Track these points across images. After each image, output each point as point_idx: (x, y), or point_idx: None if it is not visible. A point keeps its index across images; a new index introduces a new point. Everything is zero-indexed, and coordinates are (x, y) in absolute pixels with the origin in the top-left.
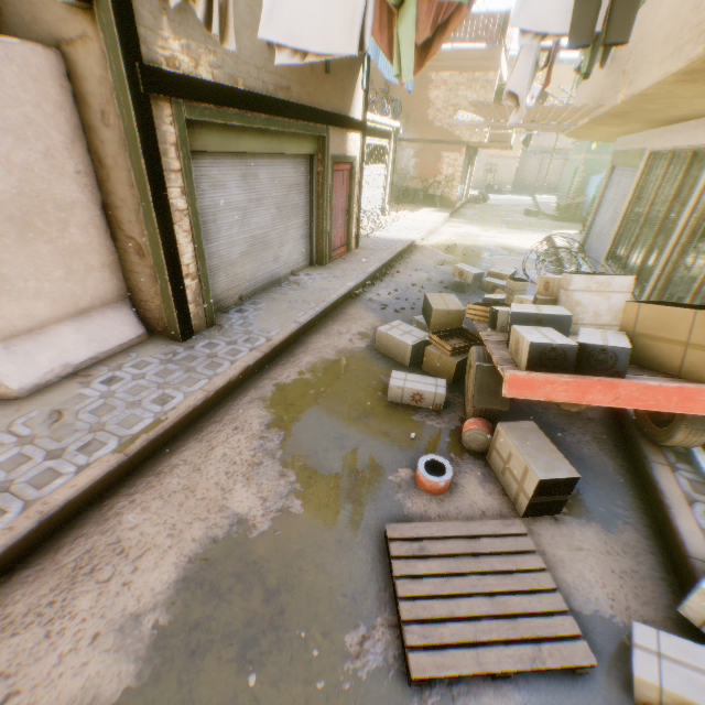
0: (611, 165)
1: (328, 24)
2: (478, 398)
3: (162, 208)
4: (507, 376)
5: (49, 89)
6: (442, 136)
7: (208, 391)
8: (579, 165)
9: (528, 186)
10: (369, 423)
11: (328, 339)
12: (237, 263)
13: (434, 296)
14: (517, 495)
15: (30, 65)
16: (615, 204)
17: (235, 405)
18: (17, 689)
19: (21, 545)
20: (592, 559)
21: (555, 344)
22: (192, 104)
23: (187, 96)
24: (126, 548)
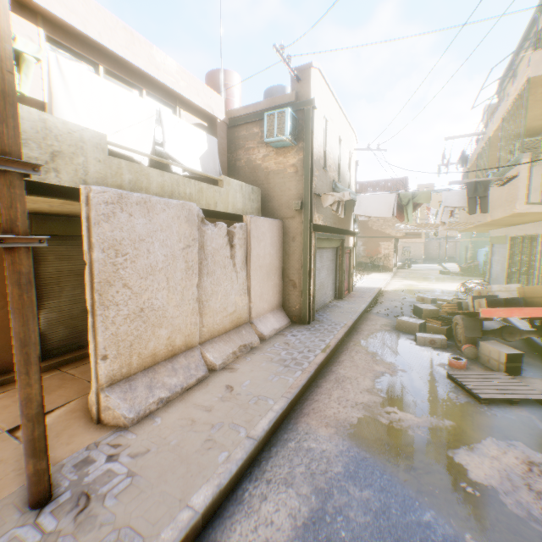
0: (490, 243)
1: (380, 209)
2: (466, 332)
3: (310, 268)
4: (480, 309)
5: (279, 232)
6: (378, 234)
7: (338, 338)
8: (468, 244)
9: (433, 258)
10: (414, 351)
11: (369, 326)
12: (316, 294)
13: (419, 305)
14: (497, 367)
15: (277, 226)
16: (500, 262)
17: (348, 346)
18: (348, 399)
19: (316, 371)
20: (540, 385)
21: (494, 298)
22: (317, 232)
23: (318, 230)
24: (348, 377)
